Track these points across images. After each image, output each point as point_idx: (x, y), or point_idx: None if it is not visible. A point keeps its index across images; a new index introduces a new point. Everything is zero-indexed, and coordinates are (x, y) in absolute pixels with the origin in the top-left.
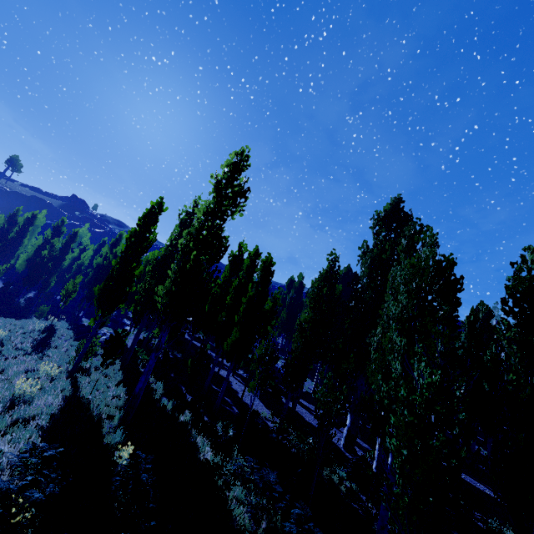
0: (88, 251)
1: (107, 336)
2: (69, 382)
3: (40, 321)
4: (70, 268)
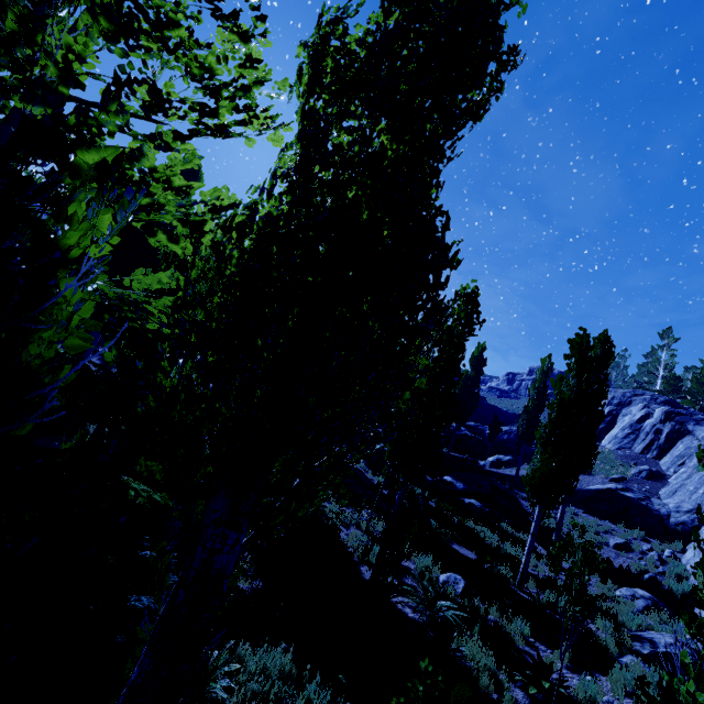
0: None
1: None
2: None
3: None
4: None
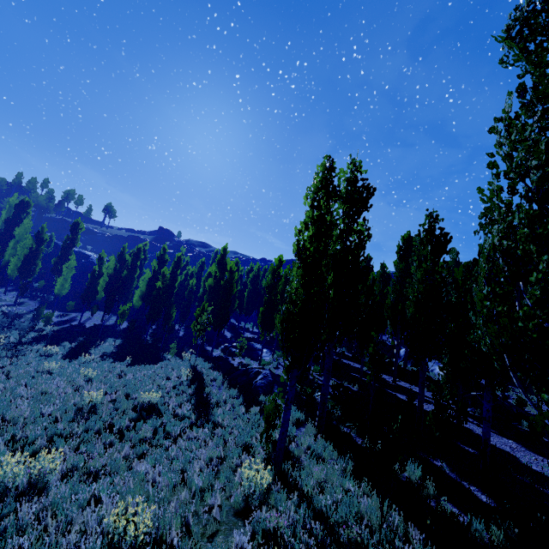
0: (193, 275)
1: (263, 375)
2: (297, 500)
3: (177, 362)
4: (180, 295)
